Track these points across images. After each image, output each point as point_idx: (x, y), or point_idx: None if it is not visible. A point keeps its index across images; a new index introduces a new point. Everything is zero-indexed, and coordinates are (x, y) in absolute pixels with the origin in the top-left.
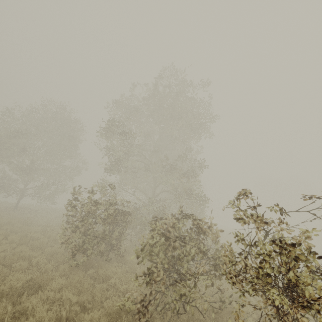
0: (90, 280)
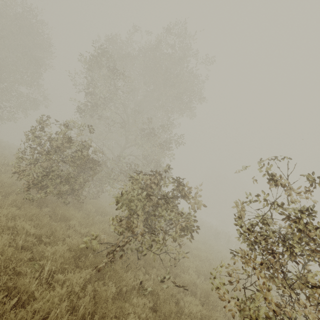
0: (46, 217)
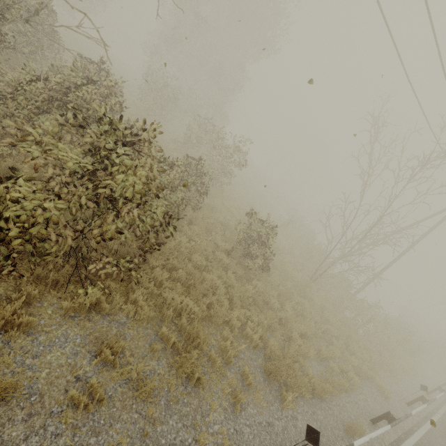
0: None
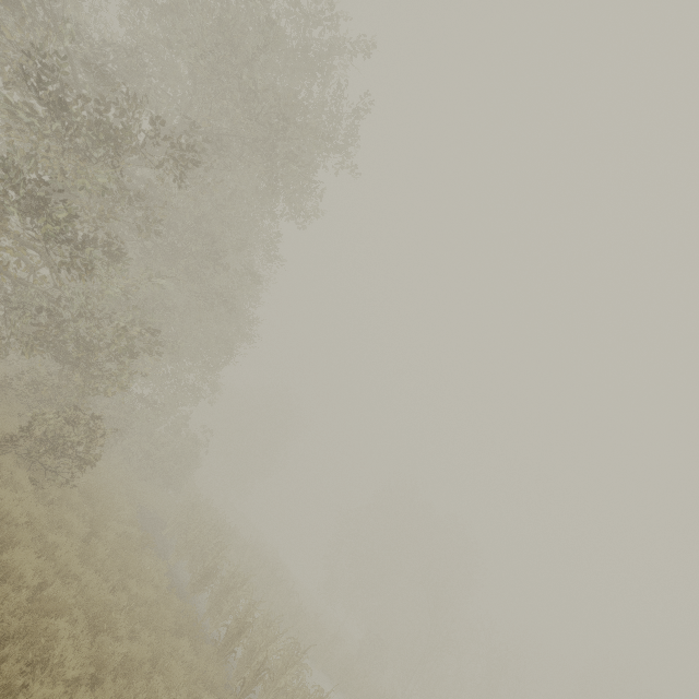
0: None
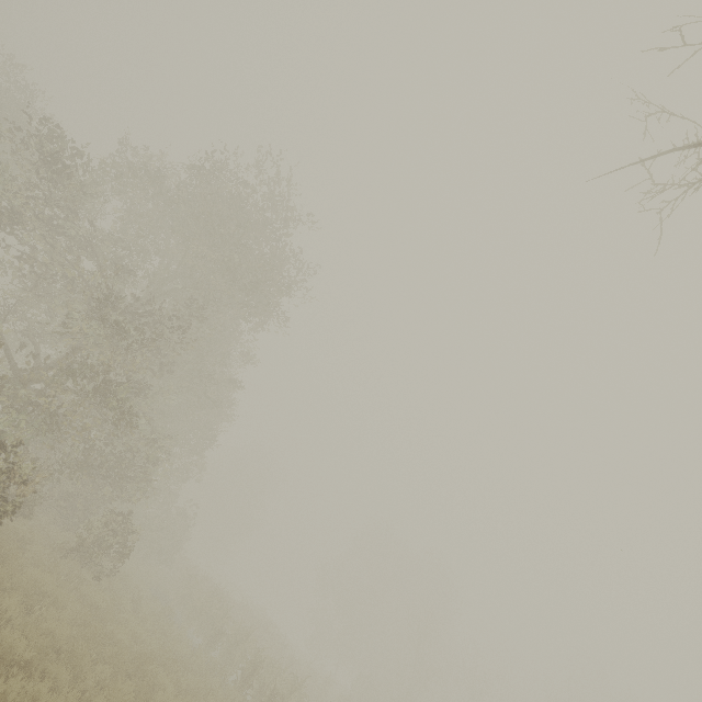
0: None
